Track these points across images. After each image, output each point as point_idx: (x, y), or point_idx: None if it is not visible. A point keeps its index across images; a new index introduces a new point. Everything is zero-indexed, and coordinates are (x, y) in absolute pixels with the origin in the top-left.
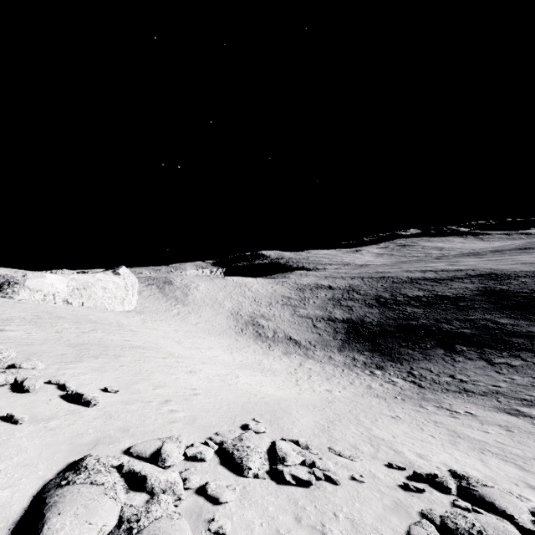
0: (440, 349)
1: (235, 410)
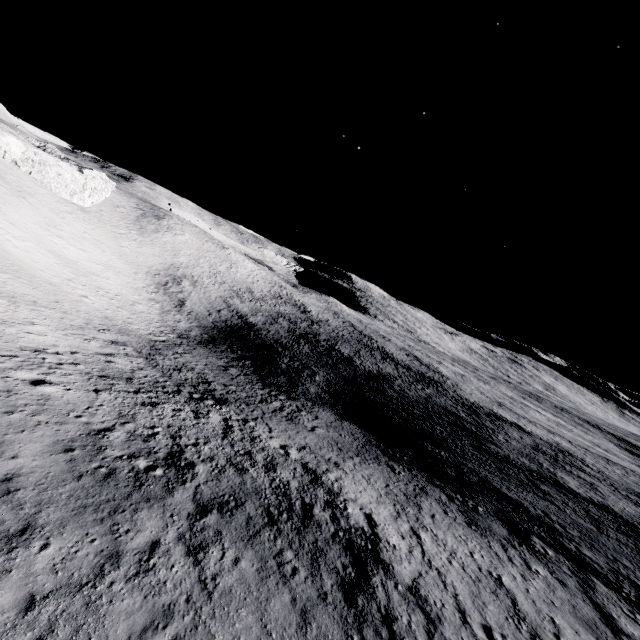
0: (236, 356)
1: None
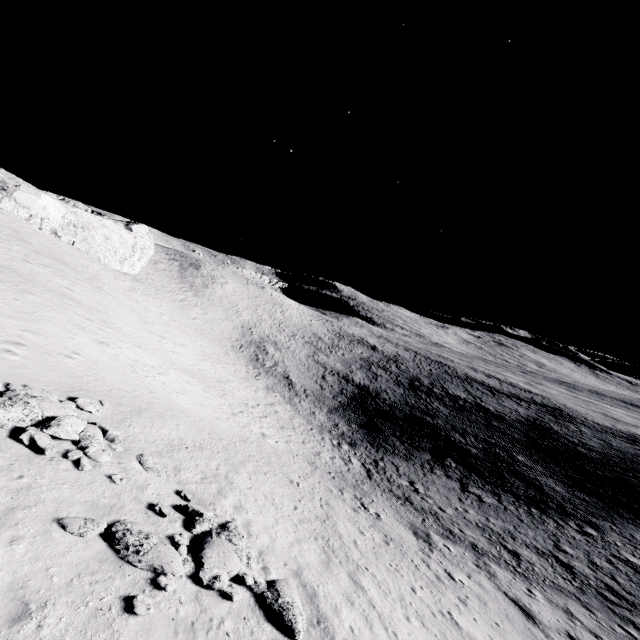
0: (428, 455)
1: (94, 386)
